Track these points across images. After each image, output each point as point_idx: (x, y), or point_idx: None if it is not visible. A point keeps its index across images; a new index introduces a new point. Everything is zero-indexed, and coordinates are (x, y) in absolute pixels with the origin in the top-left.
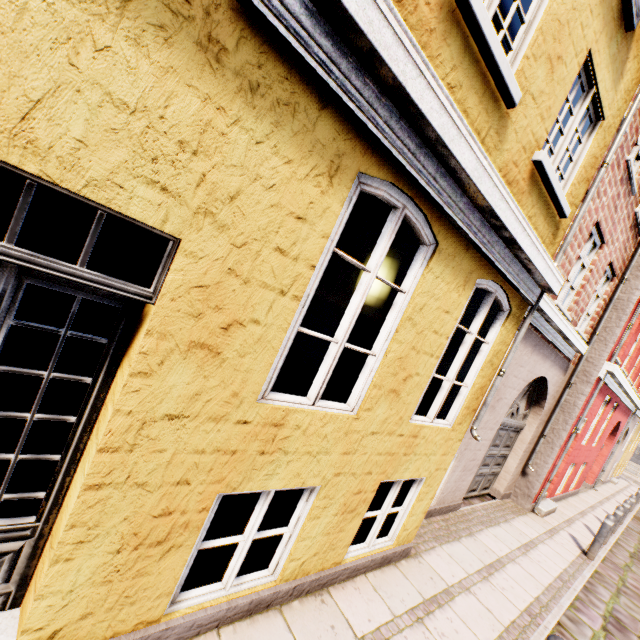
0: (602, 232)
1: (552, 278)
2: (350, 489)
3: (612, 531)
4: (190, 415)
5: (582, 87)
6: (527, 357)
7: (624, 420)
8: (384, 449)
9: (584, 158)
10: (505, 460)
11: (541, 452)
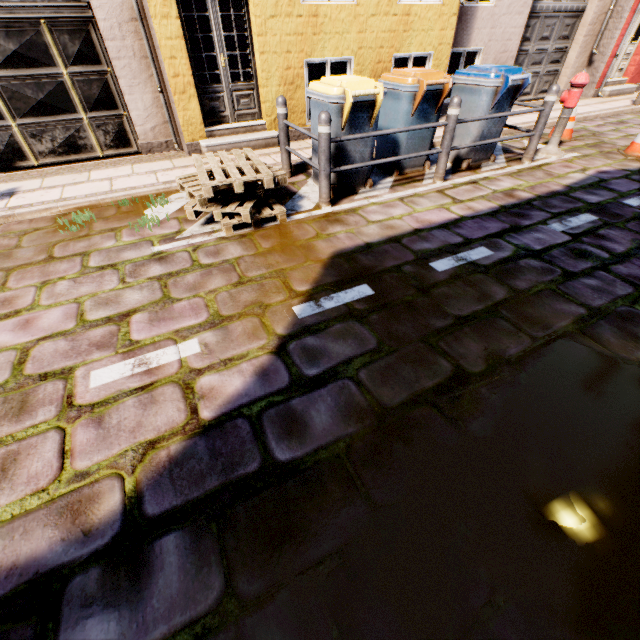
0: None
1: None
2: (372, 60)
3: None
4: (278, 15)
5: None
6: None
7: None
8: (386, 28)
9: None
10: (565, 57)
11: (609, 30)
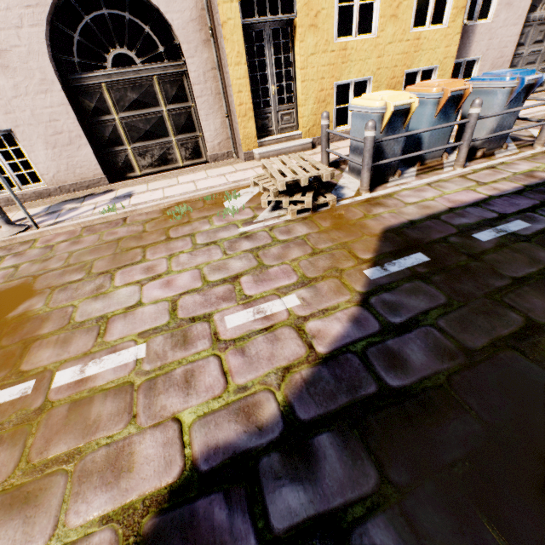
0: None
1: None
2: (388, 77)
3: None
4: (317, 53)
5: None
6: None
7: None
8: (400, 51)
9: None
10: None
11: None
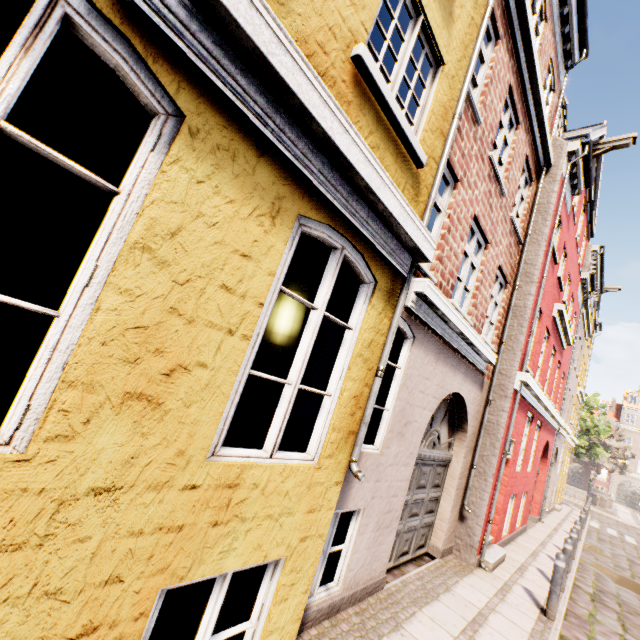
0: (483, 229)
1: (417, 233)
2: (53, 631)
3: (567, 572)
4: None
5: (408, 11)
6: (432, 367)
7: (551, 439)
8: (149, 521)
9: (431, 103)
10: (438, 504)
11: (475, 487)
